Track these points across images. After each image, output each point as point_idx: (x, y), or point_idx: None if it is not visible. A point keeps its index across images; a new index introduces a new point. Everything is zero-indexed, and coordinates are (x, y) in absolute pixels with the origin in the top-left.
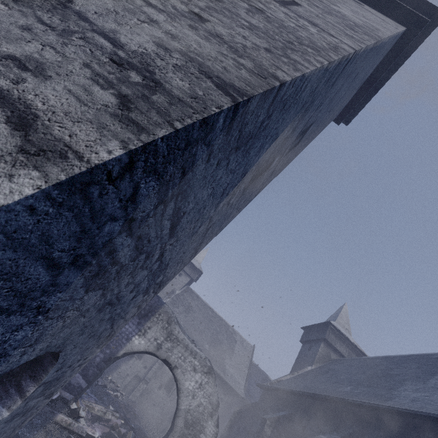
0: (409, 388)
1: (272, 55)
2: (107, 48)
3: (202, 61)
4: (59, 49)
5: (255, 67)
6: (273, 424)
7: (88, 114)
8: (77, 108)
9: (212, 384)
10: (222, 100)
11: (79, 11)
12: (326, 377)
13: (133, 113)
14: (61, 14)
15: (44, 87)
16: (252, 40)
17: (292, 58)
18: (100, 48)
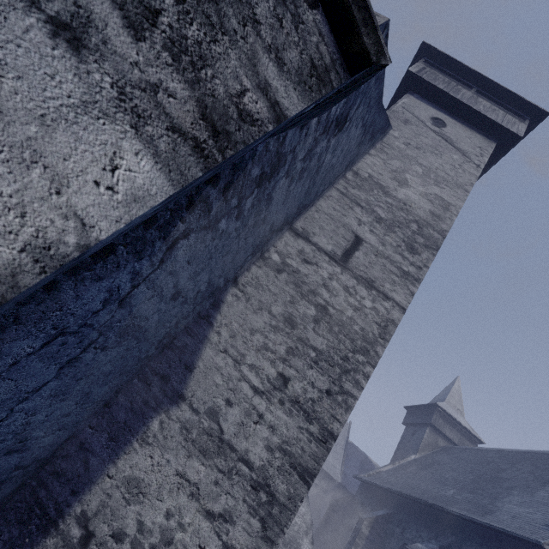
0: (514, 500)
1: (331, 398)
2: (248, 474)
3: (290, 449)
4: (232, 493)
5: (320, 430)
6: (371, 524)
7: (253, 542)
8: (249, 540)
9: (305, 503)
10: (302, 492)
11: (228, 441)
12: (429, 473)
13: (268, 531)
14: (223, 453)
15: (235, 531)
16: (318, 383)
17: (345, 390)
18: (245, 478)
